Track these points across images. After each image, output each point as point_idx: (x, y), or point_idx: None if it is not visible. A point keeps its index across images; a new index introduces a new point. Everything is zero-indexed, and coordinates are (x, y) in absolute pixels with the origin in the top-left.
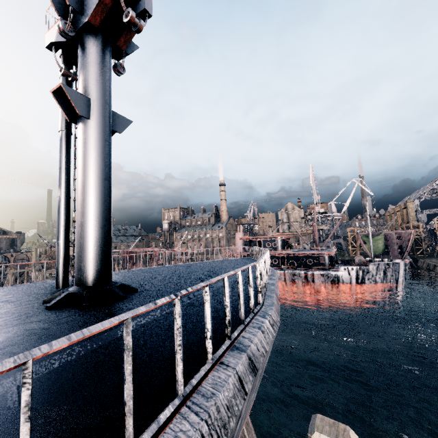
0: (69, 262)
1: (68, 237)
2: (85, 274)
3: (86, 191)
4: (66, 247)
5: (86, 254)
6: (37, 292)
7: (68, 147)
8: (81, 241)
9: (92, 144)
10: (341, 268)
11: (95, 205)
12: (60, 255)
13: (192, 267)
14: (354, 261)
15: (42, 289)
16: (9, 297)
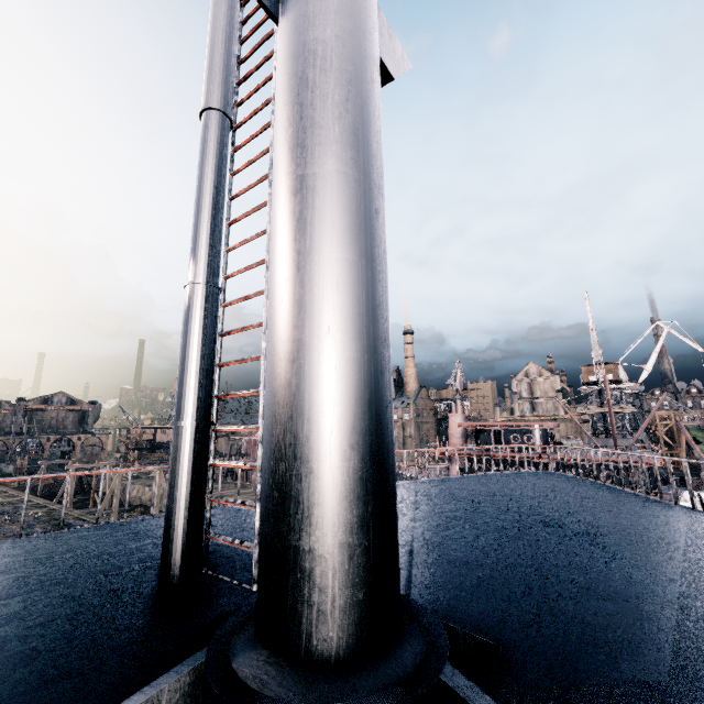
0: (205, 492)
1: (206, 410)
2: (320, 597)
3: (320, 217)
4: (201, 442)
5: (322, 490)
6: (100, 589)
7: (222, 153)
8: (297, 429)
9: (338, 58)
10: (685, 495)
11: (354, 275)
12: (182, 469)
13: (461, 495)
14: (700, 479)
15: (115, 570)
16: (6, 615)
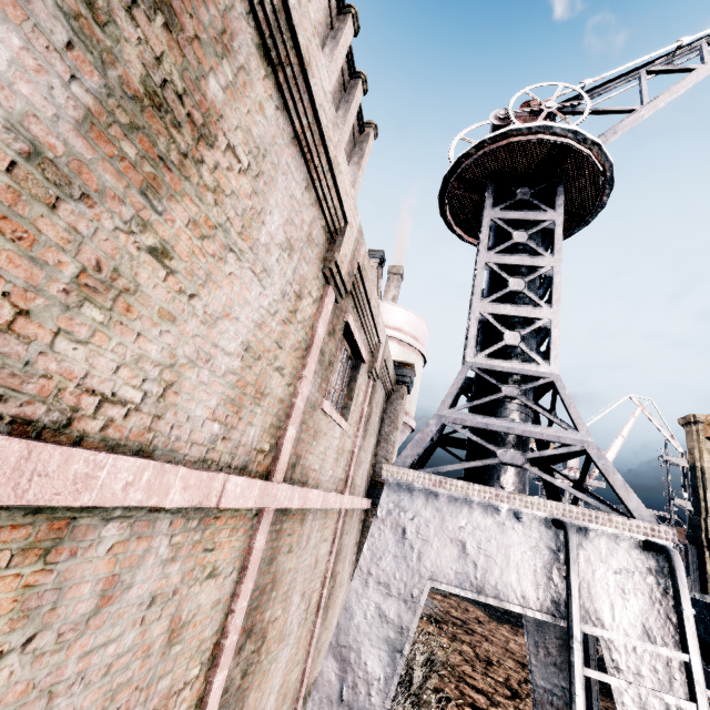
0: None
1: None
2: None
3: None
4: None
5: None
6: None
7: None
8: None
9: None
10: None
11: None
12: None
13: None
14: None
15: None
16: None
